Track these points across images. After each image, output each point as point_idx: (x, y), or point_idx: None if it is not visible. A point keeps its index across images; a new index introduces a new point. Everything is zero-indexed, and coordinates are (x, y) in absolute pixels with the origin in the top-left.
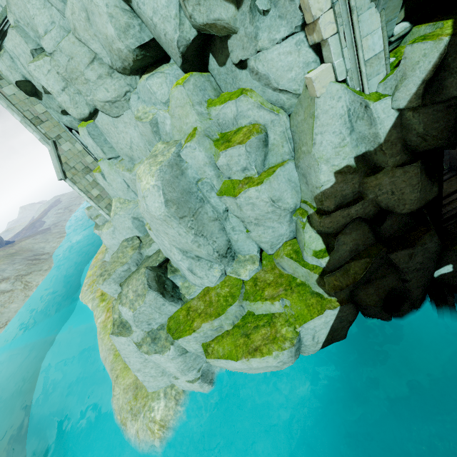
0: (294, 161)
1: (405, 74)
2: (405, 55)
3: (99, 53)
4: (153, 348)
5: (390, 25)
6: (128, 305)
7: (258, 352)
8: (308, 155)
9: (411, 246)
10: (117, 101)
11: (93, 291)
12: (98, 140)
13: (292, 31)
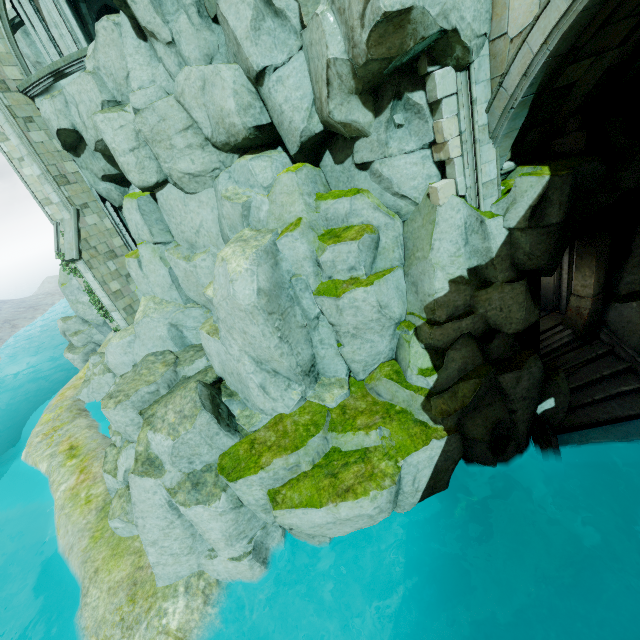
0: (403, 269)
1: (515, 199)
2: (515, 184)
3: (201, 122)
4: (194, 496)
5: (501, 161)
6: (165, 431)
7: (350, 493)
8: (424, 260)
9: (518, 368)
10: (201, 175)
11: (53, 444)
12: (148, 217)
13: (421, 146)
